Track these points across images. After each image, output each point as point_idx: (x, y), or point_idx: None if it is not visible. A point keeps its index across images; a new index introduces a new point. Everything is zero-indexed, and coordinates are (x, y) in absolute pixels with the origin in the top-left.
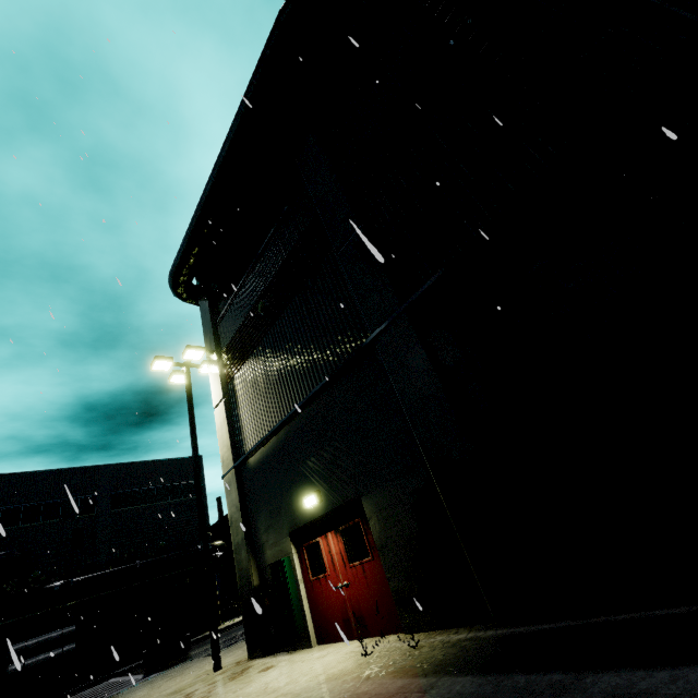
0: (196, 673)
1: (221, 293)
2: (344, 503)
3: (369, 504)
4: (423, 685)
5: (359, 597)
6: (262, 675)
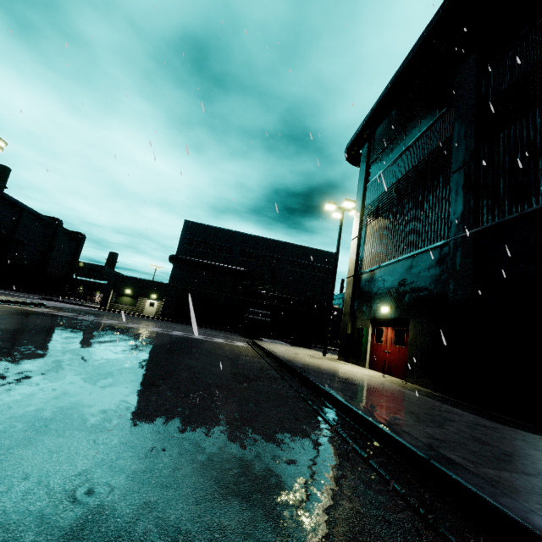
0: (315, 353)
1: (375, 166)
2: (401, 318)
3: (412, 324)
4: (394, 386)
5: (392, 359)
6: (341, 364)
